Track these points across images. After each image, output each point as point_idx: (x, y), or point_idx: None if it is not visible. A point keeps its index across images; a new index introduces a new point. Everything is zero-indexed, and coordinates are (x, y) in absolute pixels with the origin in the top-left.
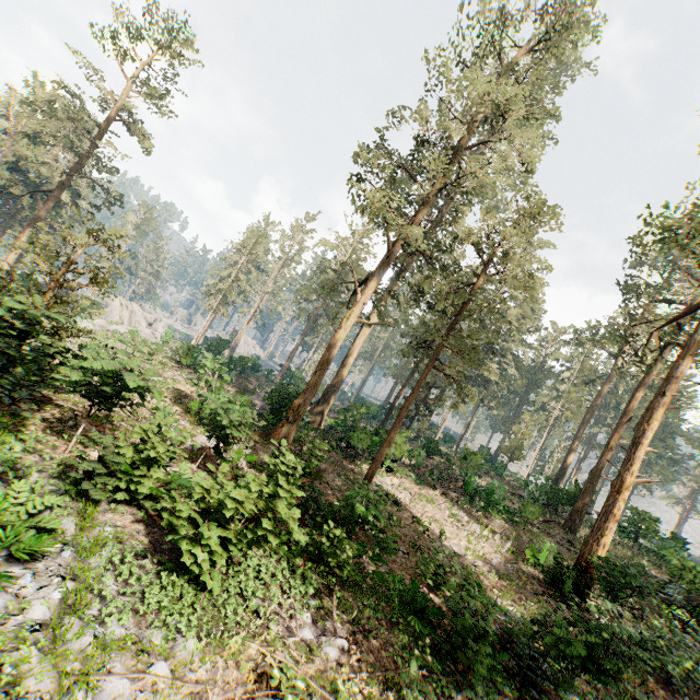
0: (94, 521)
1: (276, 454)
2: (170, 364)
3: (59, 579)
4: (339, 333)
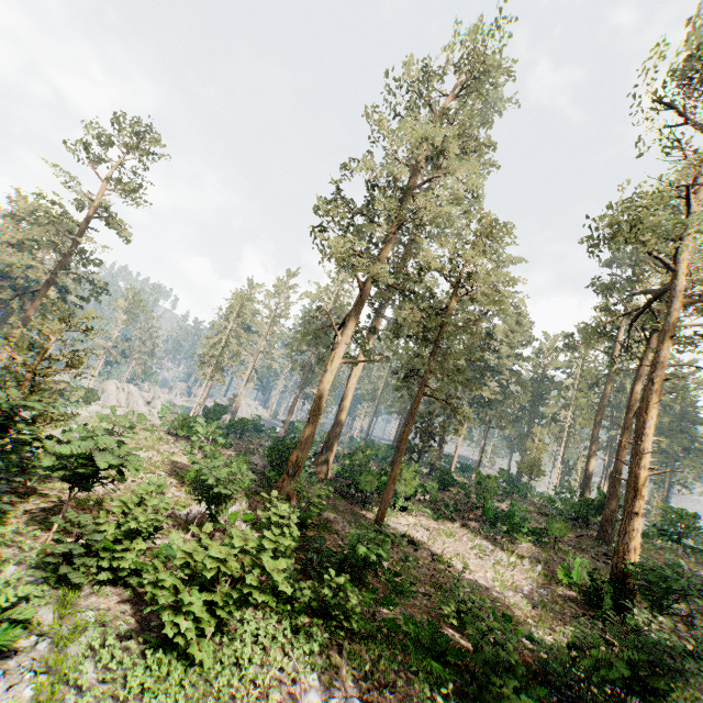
0: (75, 607)
1: (270, 508)
2: (166, 438)
3: (32, 673)
4: (326, 376)
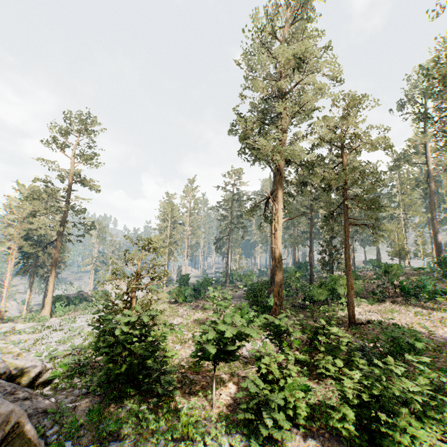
0: None
1: (322, 333)
2: (173, 306)
3: None
4: (278, 233)
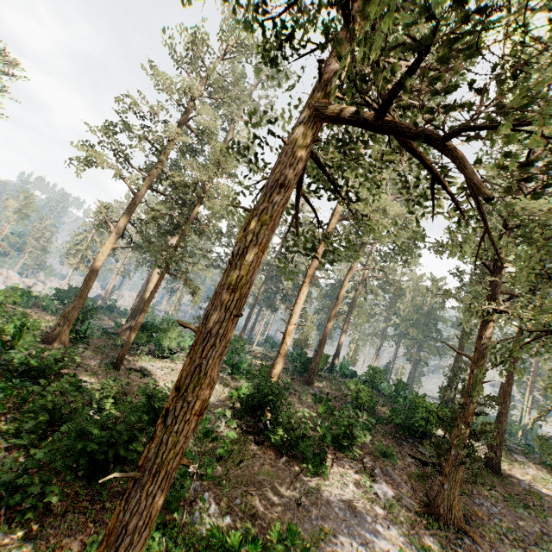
0: None
1: None
2: None
3: None
4: (98, 256)
